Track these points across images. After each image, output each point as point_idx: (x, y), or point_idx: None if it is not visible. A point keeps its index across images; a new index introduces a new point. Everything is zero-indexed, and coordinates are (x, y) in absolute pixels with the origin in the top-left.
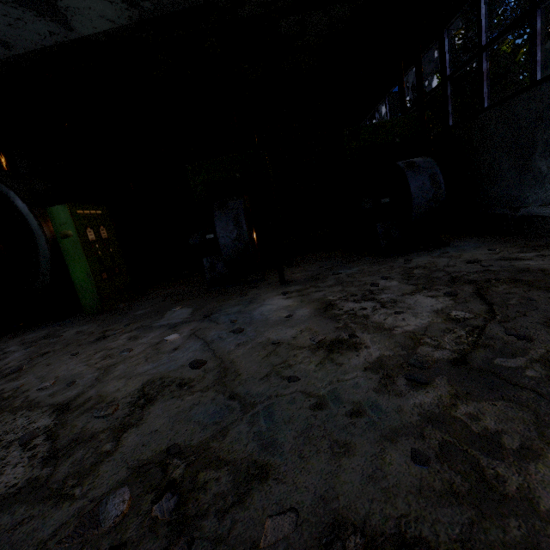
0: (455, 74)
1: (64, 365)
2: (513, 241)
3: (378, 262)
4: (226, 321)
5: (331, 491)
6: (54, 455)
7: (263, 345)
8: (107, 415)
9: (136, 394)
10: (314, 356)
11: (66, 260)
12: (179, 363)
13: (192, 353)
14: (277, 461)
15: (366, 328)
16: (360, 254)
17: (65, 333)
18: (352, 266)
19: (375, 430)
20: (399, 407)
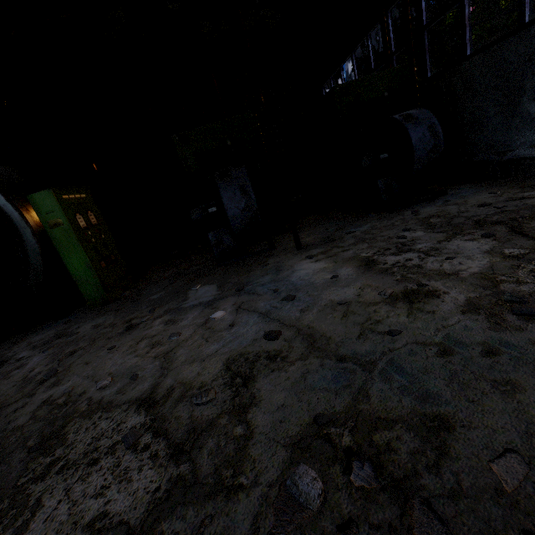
0: (433, 22)
1: (108, 361)
2: (506, 183)
3: (385, 217)
4: (267, 291)
5: (532, 426)
6: (180, 450)
7: (331, 307)
8: (211, 400)
9: (225, 375)
10: (397, 308)
11: (59, 252)
12: (248, 337)
13: (256, 326)
14: (448, 409)
15: (429, 276)
16: (359, 213)
17: (79, 329)
18: (361, 224)
19: (526, 364)
20: (530, 340)
